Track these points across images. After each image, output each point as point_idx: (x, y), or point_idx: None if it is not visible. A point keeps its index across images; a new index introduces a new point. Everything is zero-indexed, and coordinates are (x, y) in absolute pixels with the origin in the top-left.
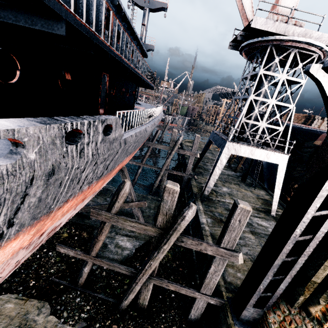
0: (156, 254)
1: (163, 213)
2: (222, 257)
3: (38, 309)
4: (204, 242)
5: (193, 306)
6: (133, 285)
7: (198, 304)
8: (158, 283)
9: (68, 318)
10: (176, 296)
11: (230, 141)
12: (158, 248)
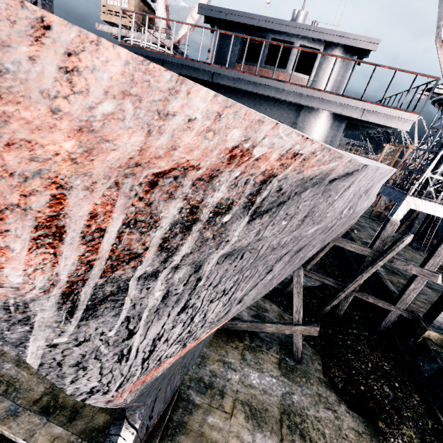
0: (369, 268)
1: (381, 239)
2: (423, 277)
3: (262, 300)
4: (411, 263)
5: (385, 318)
6: (340, 293)
7: (390, 317)
8: (359, 295)
9: (285, 310)
10: (359, 318)
11: (410, 195)
12: (373, 264)
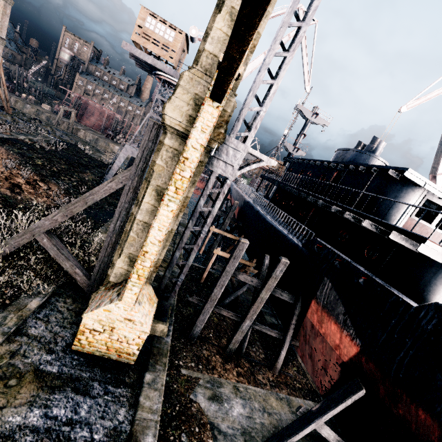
0: None
1: None
2: None
3: None
4: None
5: None
6: None
7: None
8: None
9: None
10: None
11: None
12: None
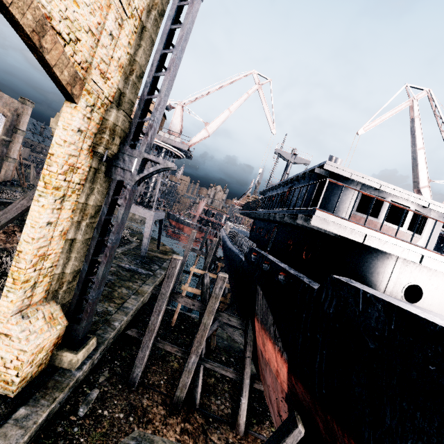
0: None
1: None
2: None
3: None
4: None
5: None
6: None
7: None
8: None
9: None
10: None
11: None
12: None
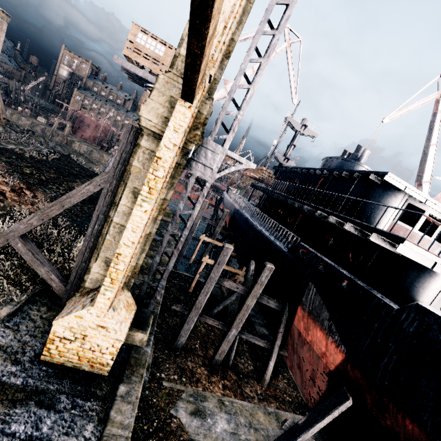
0: None
1: None
2: None
3: None
4: None
5: None
6: None
7: None
8: None
9: None
10: None
11: None
12: None
